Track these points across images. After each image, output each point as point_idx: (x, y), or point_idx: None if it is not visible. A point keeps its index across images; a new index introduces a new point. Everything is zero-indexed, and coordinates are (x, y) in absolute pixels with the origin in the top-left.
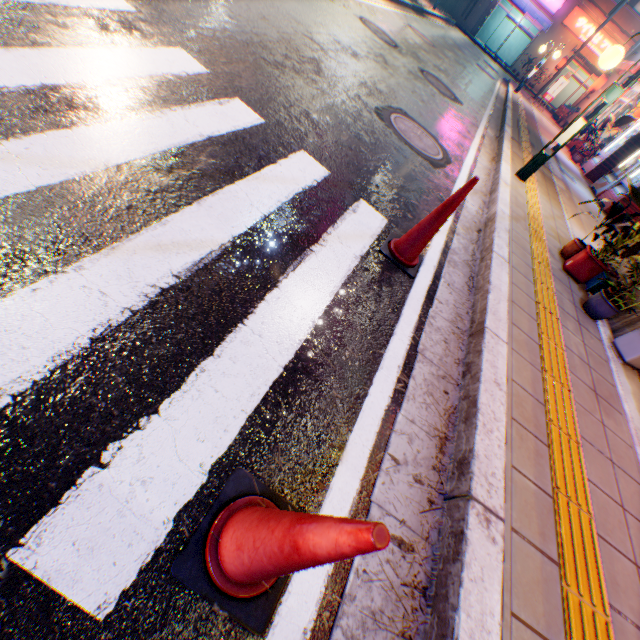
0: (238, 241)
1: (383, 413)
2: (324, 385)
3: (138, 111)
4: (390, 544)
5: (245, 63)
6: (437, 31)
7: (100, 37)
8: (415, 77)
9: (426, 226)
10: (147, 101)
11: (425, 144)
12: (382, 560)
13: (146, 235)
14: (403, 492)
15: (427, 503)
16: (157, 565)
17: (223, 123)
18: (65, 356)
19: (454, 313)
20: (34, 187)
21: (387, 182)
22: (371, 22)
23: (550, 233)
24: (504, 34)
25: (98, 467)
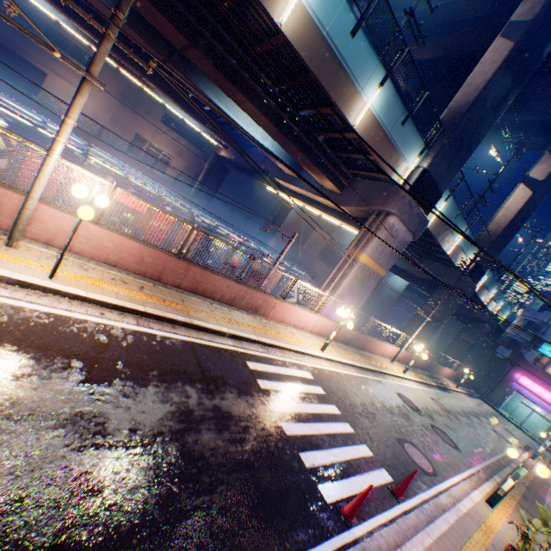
0: (346, 460)
1: (379, 522)
2: (364, 504)
3: (327, 421)
4: (376, 544)
5: (349, 411)
6: (456, 400)
7: (319, 400)
8: (426, 427)
9: (403, 481)
10: (328, 419)
11: (421, 461)
12: (373, 544)
13: (329, 449)
14: (382, 540)
15: (388, 549)
16: (333, 503)
17: (343, 428)
18: (320, 464)
19: (415, 523)
20: (314, 433)
21: (396, 467)
22: (404, 394)
23: (502, 539)
24: (525, 411)
25: (325, 483)
